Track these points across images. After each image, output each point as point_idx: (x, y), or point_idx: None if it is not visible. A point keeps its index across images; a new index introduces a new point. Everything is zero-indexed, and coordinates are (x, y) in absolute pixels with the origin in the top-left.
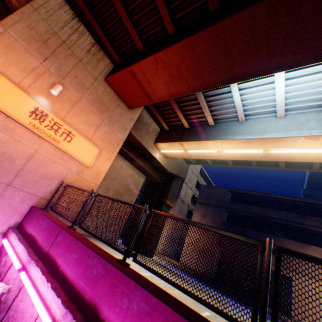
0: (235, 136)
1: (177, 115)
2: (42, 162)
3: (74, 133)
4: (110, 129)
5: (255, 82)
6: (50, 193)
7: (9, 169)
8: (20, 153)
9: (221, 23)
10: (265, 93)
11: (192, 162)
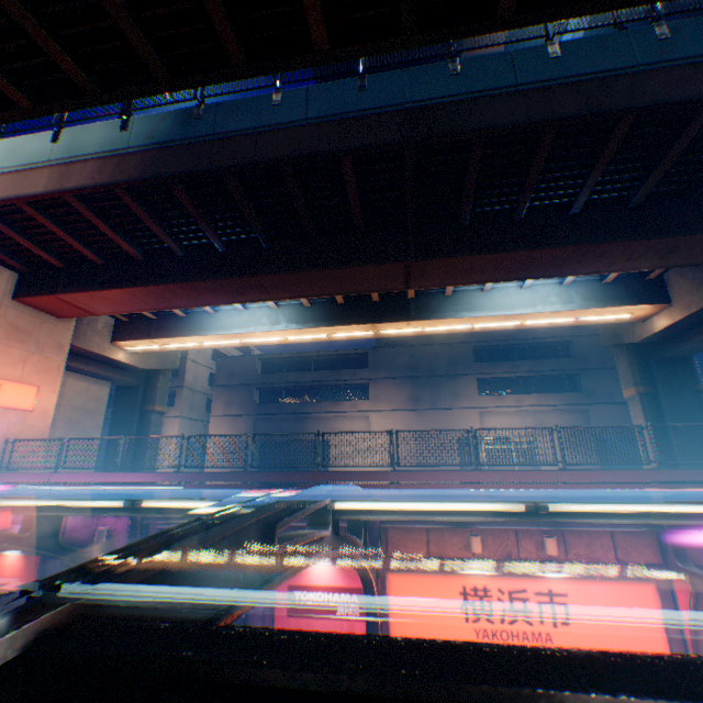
0: (209, 331)
1: None
2: None
3: (1, 382)
4: (44, 355)
5: None
6: None
7: None
8: None
9: (148, 287)
10: None
11: None
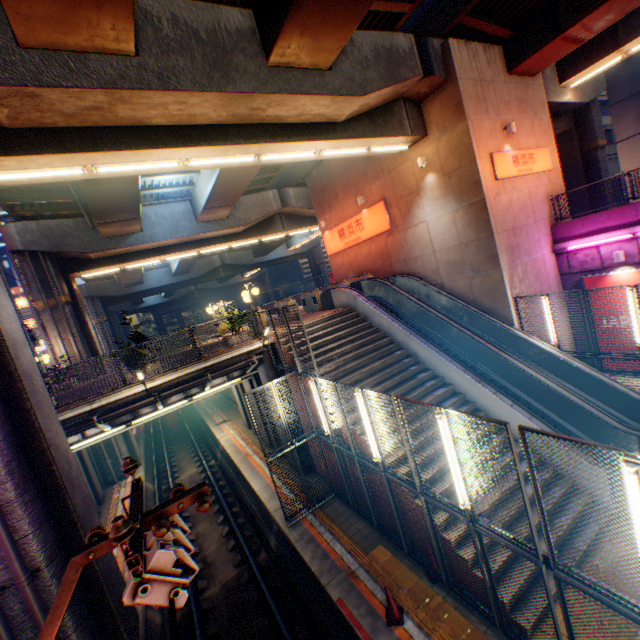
0: None
1: None
2: (533, 195)
3: (530, 153)
4: (536, 120)
5: None
6: (548, 212)
7: (528, 213)
8: (524, 198)
9: None
10: None
11: None
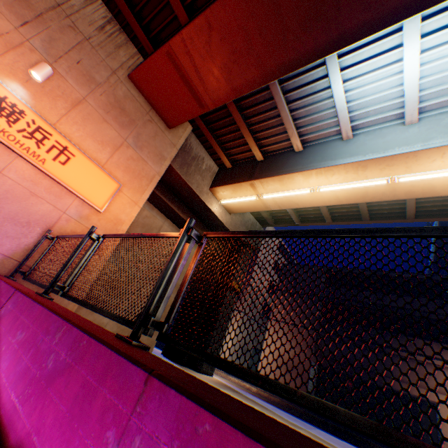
0: (339, 159)
1: (244, 141)
2: (9, 193)
3: (74, 150)
4: (138, 154)
5: (369, 63)
6: (24, 250)
7: None
8: None
9: None
10: (385, 84)
11: (269, 222)
